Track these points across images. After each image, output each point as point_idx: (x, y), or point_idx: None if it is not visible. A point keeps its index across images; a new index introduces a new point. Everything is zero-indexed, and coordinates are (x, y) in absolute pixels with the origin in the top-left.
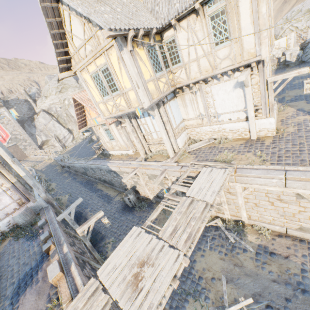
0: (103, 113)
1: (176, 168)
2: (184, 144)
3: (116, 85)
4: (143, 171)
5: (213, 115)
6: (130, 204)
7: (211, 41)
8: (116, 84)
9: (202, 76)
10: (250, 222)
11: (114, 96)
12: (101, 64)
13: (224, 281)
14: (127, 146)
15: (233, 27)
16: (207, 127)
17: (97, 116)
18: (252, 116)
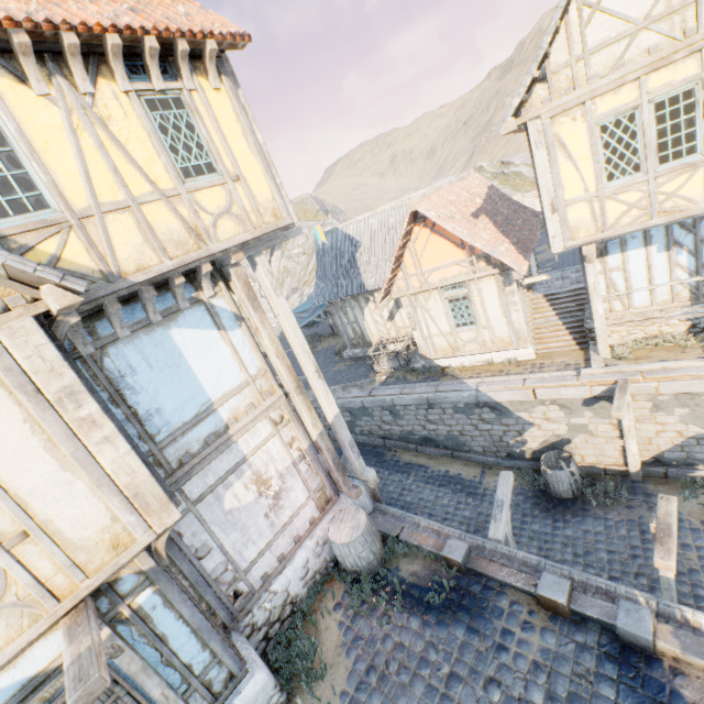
0: (570, 230)
1: None
2: None
3: (696, 138)
4: (647, 387)
5: None
6: (569, 490)
7: None
8: (697, 134)
9: None
10: None
11: (662, 173)
12: (668, 84)
13: None
14: (518, 338)
15: None
16: None
17: (444, 264)
18: None
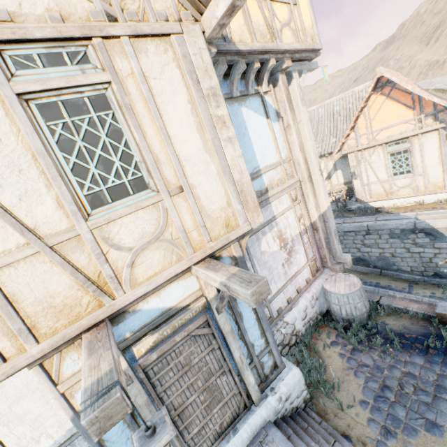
0: None
1: None
2: None
3: None
4: None
5: None
6: None
7: None
8: None
9: None
10: None
11: None
12: None
13: None
14: None
15: None
16: None
17: (393, 124)
18: None
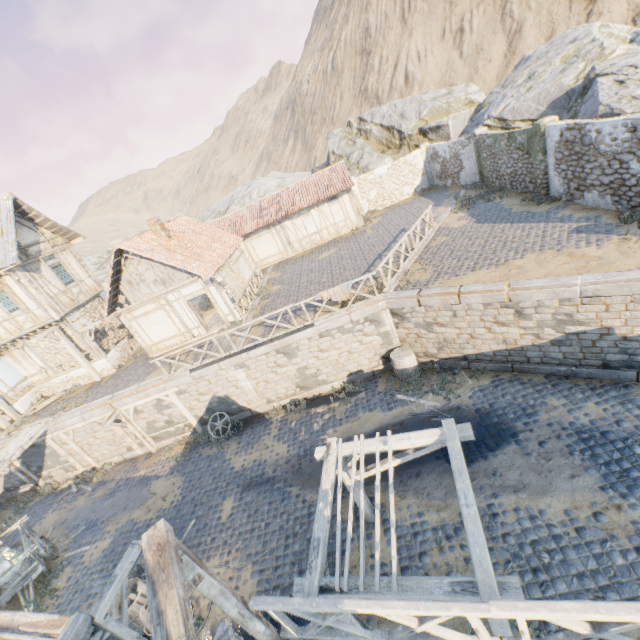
0: None
1: (3, 440)
2: (31, 406)
3: None
4: None
5: (55, 365)
6: None
7: (4, 310)
8: None
9: (13, 336)
10: (100, 464)
11: None
12: None
13: (52, 530)
14: None
15: (18, 301)
16: (56, 379)
17: None
18: (83, 362)
